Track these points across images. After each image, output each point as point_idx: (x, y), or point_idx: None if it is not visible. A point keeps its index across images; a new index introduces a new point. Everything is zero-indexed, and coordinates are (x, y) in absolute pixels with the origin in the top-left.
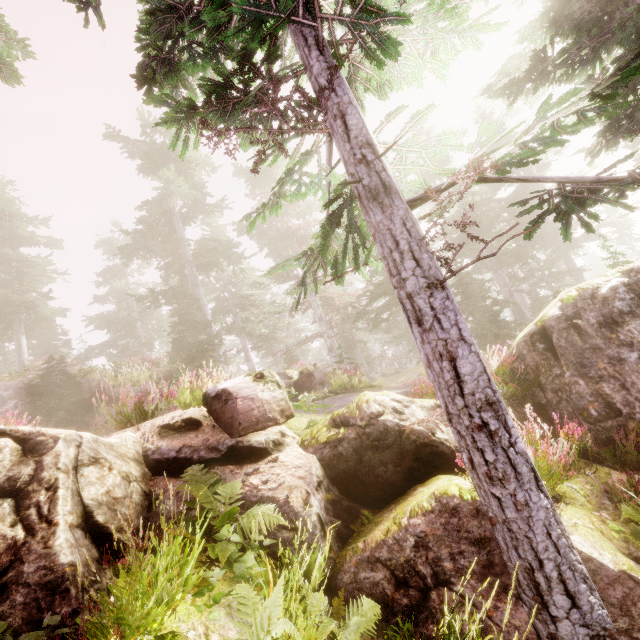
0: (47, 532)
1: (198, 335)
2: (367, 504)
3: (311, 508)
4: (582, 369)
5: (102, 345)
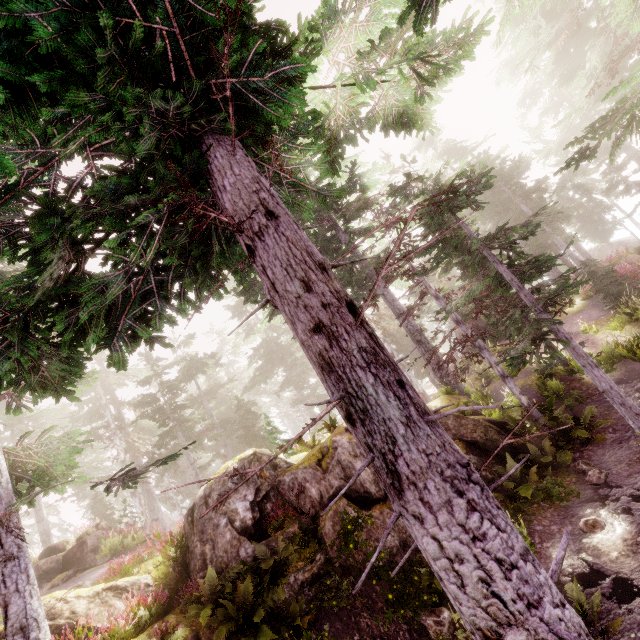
0: None
1: None
2: None
3: None
4: (202, 535)
5: None
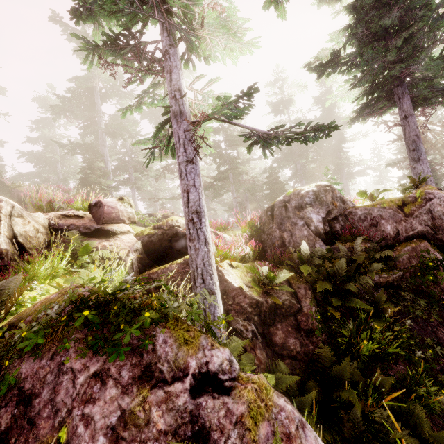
0: None
1: (99, 178)
2: (160, 265)
3: (128, 257)
4: (280, 226)
5: (29, 174)
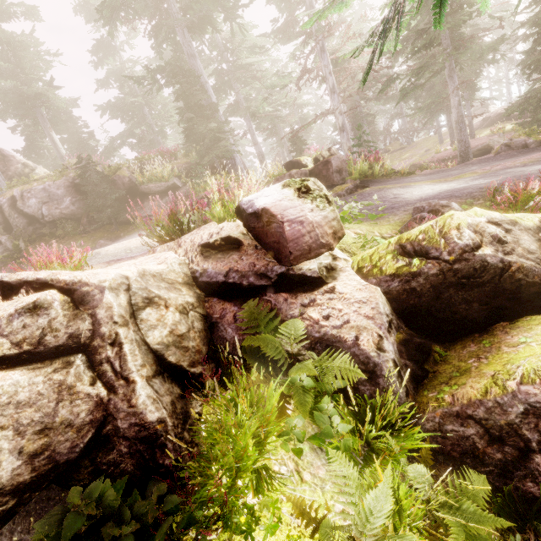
0: (127, 389)
1: (207, 123)
2: (435, 336)
3: (385, 353)
4: None
5: (121, 135)
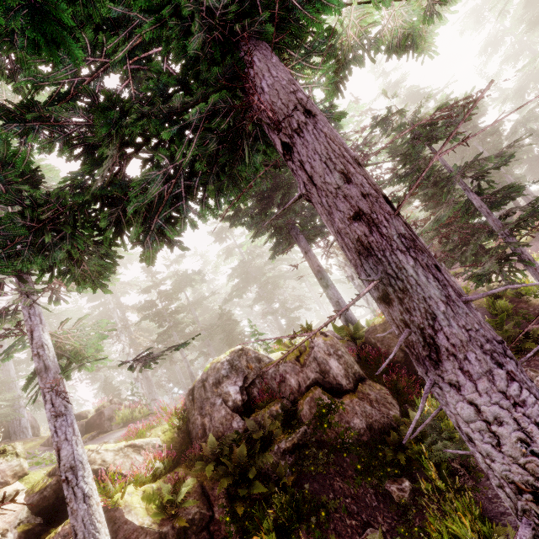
0: None
1: None
2: (59, 524)
3: (8, 538)
4: (201, 410)
5: None
